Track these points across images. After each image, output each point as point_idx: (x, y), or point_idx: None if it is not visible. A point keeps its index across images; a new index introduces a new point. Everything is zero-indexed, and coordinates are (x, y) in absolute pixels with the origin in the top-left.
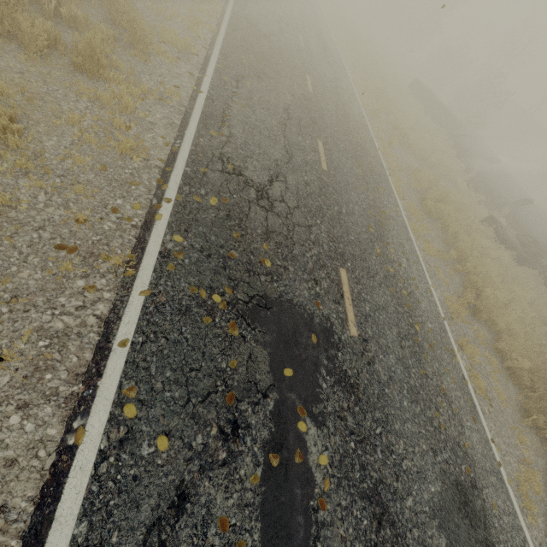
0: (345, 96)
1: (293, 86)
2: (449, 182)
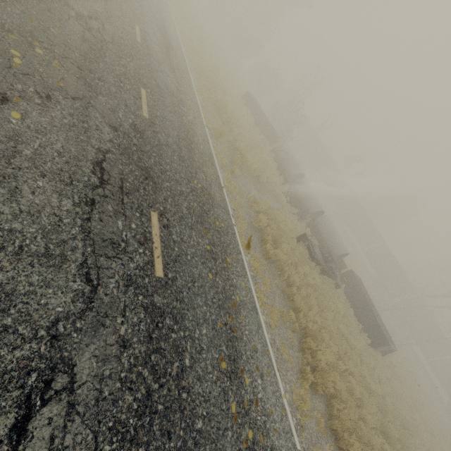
0: (189, 115)
1: (118, 111)
2: (275, 197)
